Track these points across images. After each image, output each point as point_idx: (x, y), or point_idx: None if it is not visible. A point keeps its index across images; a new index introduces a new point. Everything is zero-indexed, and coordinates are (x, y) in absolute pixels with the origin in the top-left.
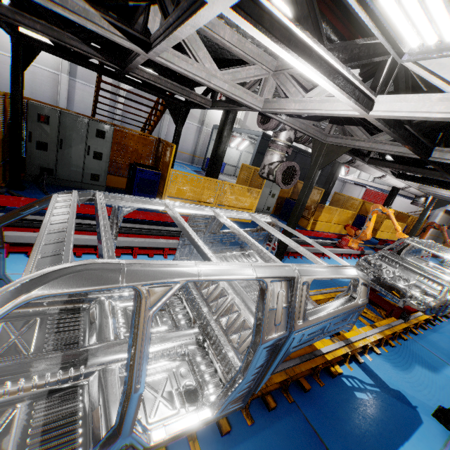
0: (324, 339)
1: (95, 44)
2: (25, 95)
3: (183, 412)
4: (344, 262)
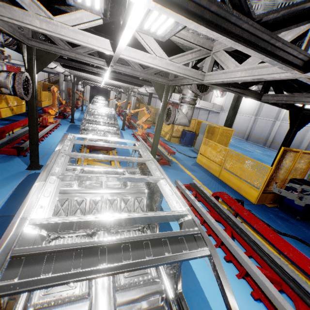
0: None
1: None
2: None
3: None
4: (130, 141)
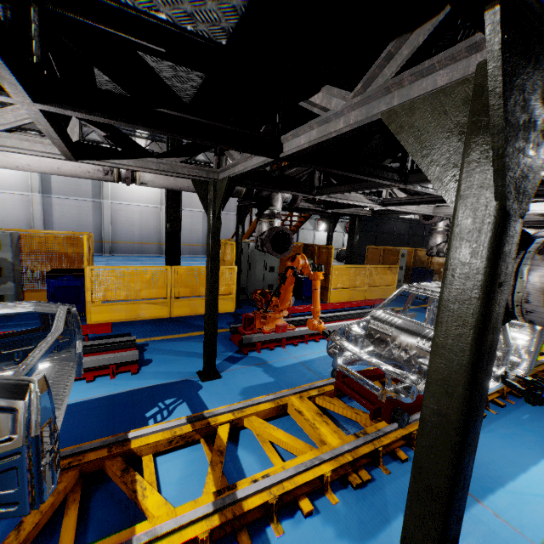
0: (538, 356)
1: None
2: (135, 233)
3: None
4: None
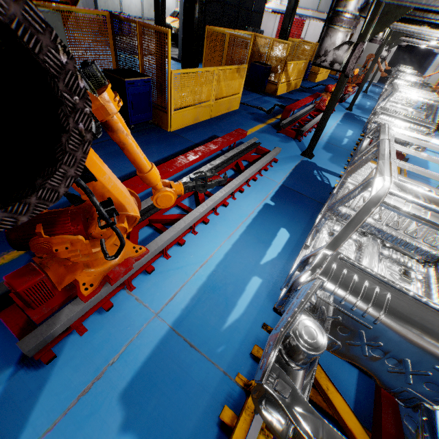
0: None
1: None
2: None
3: (415, 283)
4: None
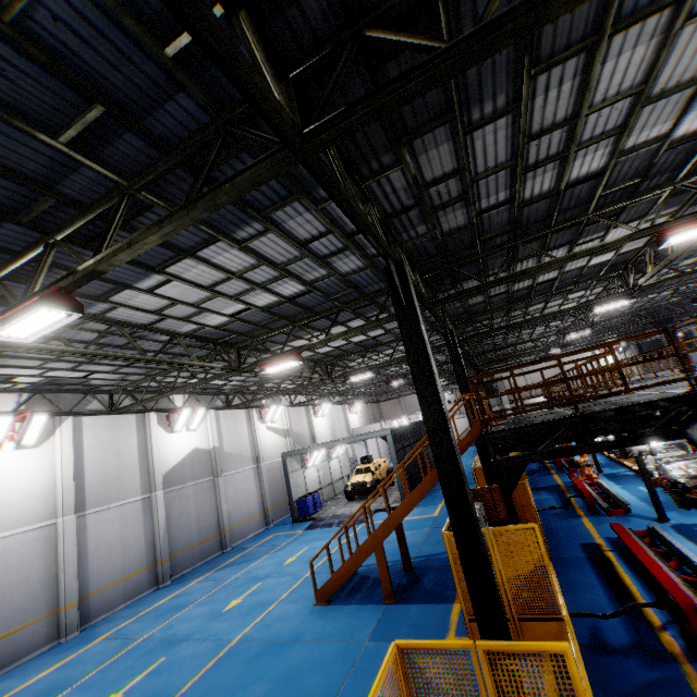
0: None
1: (106, 439)
2: None
3: None
4: None
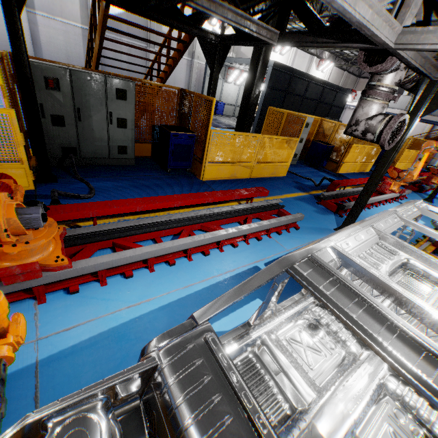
0: None
1: None
2: None
3: None
4: None
